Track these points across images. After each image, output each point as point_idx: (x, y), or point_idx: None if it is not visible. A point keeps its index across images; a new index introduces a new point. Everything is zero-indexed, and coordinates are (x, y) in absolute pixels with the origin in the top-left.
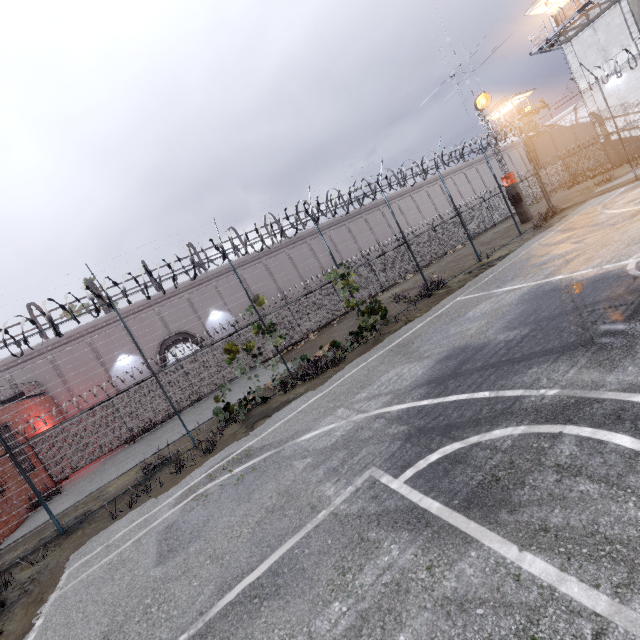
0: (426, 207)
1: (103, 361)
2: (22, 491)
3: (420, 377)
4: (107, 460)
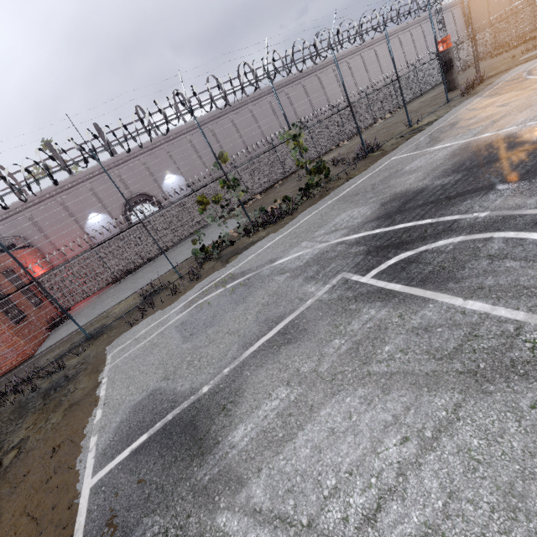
0: (360, 74)
1: (76, 219)
2: (39, 317)
3: (370, 216)
4: (100, 295)
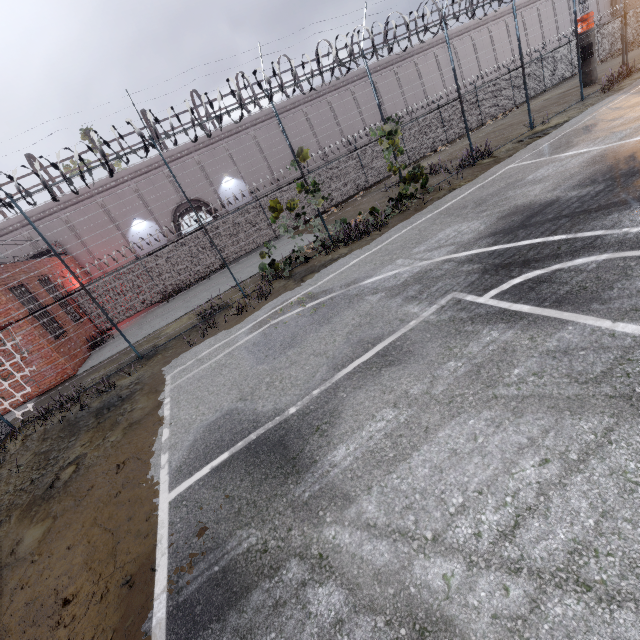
0: (468, 62)
1: (118, 225)
2: (78, 334)
3: (483, 231)
4: (146, 315)
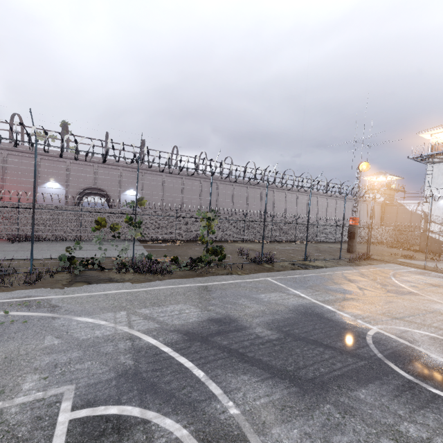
0: (302, 206)
1: (38, 177)
2: None
3: (188, 324)
4: None
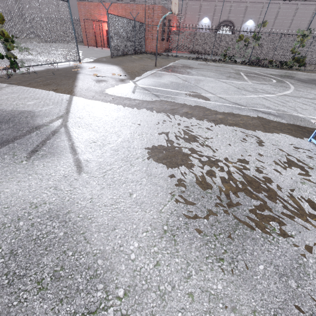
0: None
1: (199, 15)
2: (165, 44)
3: (272, 73)
4: (183, 53)
